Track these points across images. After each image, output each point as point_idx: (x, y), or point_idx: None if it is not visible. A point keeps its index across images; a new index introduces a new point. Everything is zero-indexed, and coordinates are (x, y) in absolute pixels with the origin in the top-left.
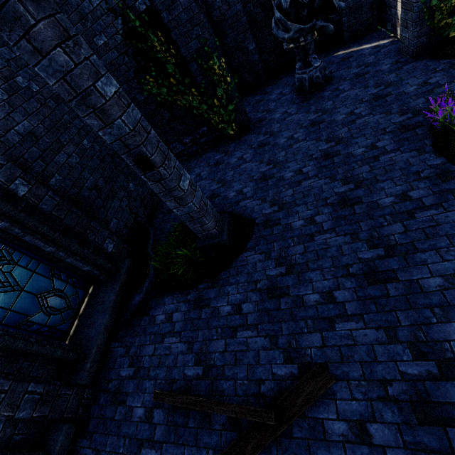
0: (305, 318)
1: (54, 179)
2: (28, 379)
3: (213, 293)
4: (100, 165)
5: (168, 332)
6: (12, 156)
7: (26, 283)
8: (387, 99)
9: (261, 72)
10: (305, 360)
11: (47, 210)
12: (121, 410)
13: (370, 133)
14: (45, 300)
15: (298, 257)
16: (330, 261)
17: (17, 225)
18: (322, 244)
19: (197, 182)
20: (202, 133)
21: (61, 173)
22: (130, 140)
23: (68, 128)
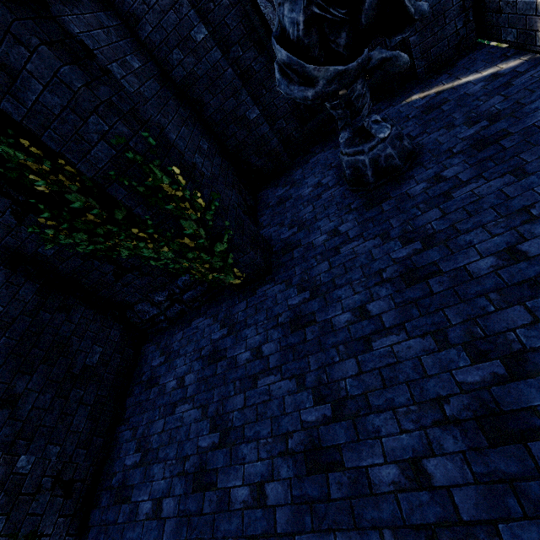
0: None
1: None
2: None
3: None
4: None
5: None
6: None
7: None
8: None
9: (278, 149)
10: None
11: None
12: None
13: None
14: None
15: None
16: None
17: None
18: None
19: (177, 405)
20: (183, 285)
21: None
22: None
23: None
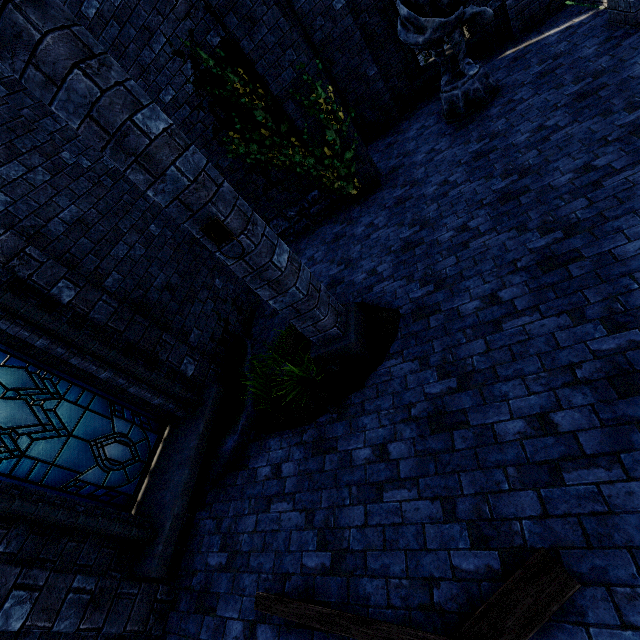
0: (502, 465)
1: (111, 279)
2: (73, 570)
3: (341, 429)
4: (174, 256)
5: (275, 494)
6: (55, 251)
7: (76, 425)
8: (601, 95)
9: (389, 104)
10: (512, 542)
11: (101, 320)
12: (209, 623)
13: (578, 149)
14: (101, 449)
15: (476, 359)
16: (536, 361)
17: (60, 343)
18: (517, 335)
19: (310, 268)
20: (312, 200)
21: (120, 270)
22: (192, 197)
23: (129, 211)
